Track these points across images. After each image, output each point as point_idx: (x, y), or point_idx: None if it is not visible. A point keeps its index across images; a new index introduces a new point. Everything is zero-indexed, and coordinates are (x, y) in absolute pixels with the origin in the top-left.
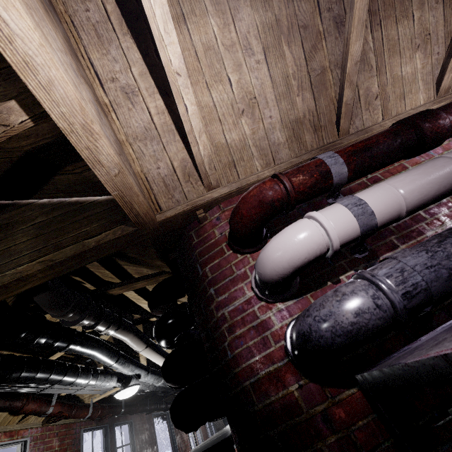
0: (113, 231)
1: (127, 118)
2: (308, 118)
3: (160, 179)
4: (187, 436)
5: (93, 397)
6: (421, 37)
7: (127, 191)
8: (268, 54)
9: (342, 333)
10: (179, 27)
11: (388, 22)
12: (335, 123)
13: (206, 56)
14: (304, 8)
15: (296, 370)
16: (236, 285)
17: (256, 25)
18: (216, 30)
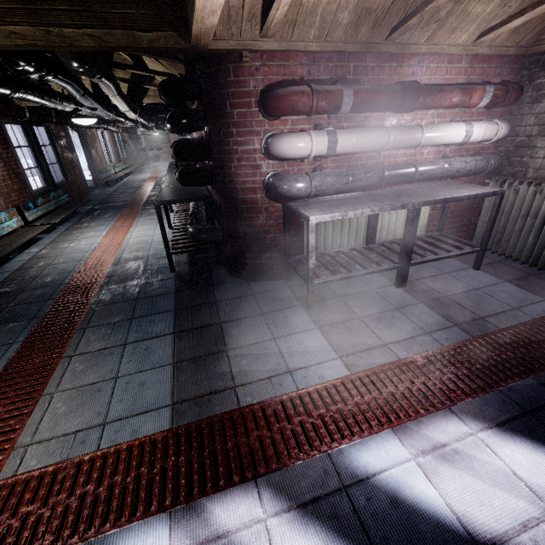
0: (165, 35)
1: None
2: (378, 13)
3: (227, 7)
4: (102, 152)
5: (27, 103)
6: None
7: (205, 34)
8: None
9: (290, 194)
10: None
11: None
12: (392, 28)
13: None
14: None
15: (263, 191)
16: (251, 136)
17: None
18: None
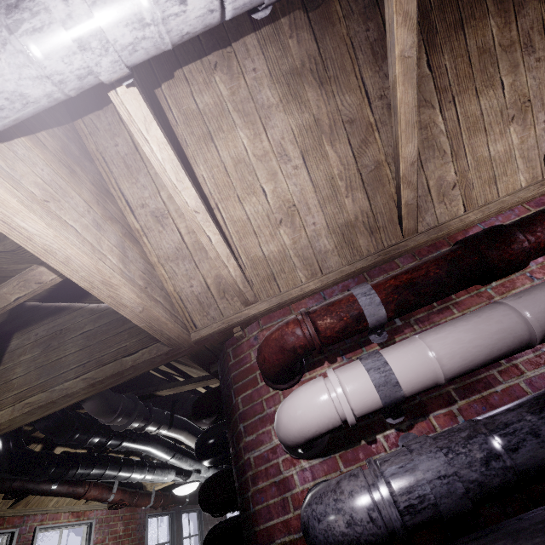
0: (149, 349)
1: (158, 240)
2: (362, 220)
3: (194, 296)
4: None
5: (155, 485)
6: (517, 105)
7: (154, 321)
8: (307, 157)
9: (333, 542)
10: (206, 146)
11: (465, 97)
12: (398, 222)
13: (236, 169)
14: (348, 102)
15: None
16: (264, 426)
17: (291, 129)
18: (246, 142)
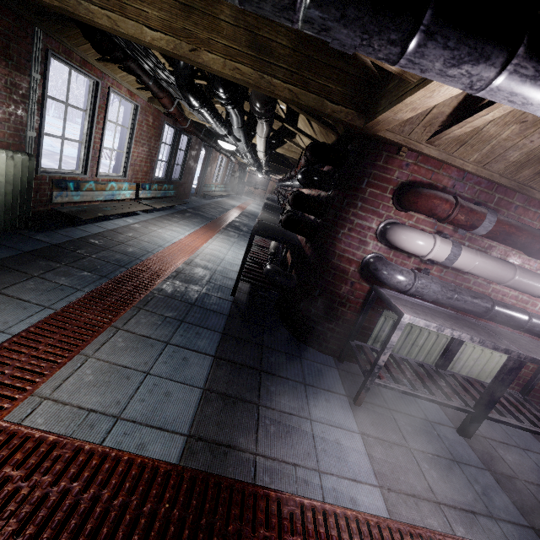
0: (347, 111)
1: None
2: None
3: None
4: (214, 172)
5: (193, 117)
6: None
7: (387, 123)
8: None
9: (388, 281)
10: None
11: None
12: None
13: None
14: None
15: (359, 266)
16: (372, 215)
17: None
18: None
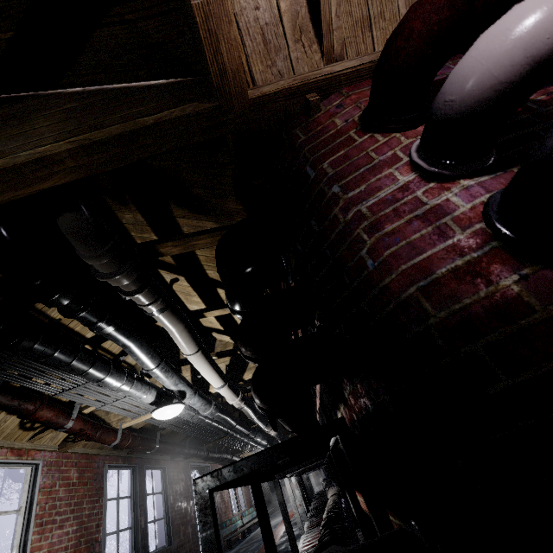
0: (181, 108)
1: None
2: None
3: (258, 28)
4: (228, 496)
5: (123, 422)
6: None
7: (216, 3)
8: None
9: None
10: None
11: None
12: None
13: None
14: None
15: (512, 257)
16: (378, 173)
17: None
18: None
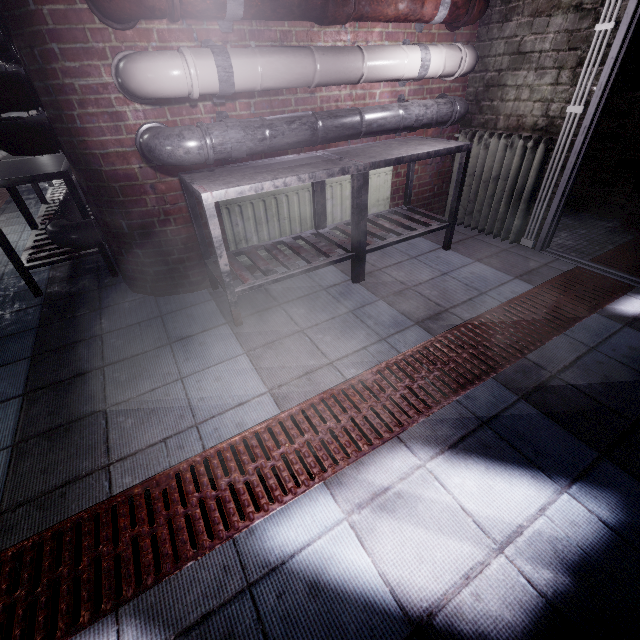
0: None
1: None
2: None
3: None
4: None
5: None
6: None
7: None
8: None
9: (174, 159)
10: None
11: None
12: None
13: None
14: None
15: (141, 158)
16: (91, 60)
17: None
18: None
